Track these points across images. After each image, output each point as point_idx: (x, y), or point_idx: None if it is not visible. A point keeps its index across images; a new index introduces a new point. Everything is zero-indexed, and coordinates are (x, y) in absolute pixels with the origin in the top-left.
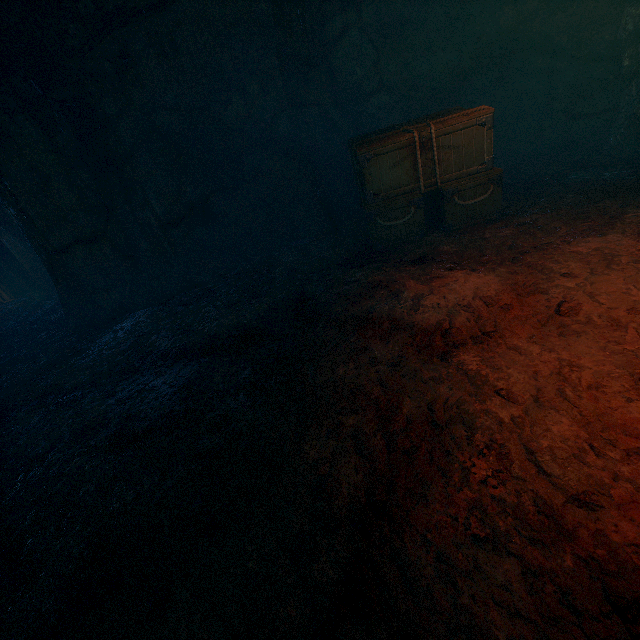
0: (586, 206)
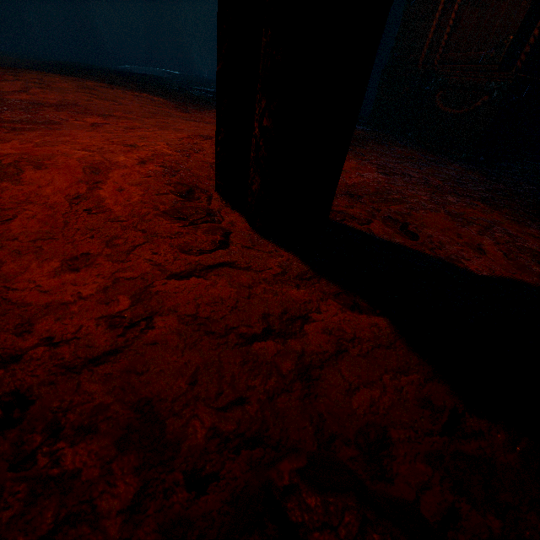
0: (535, 202)
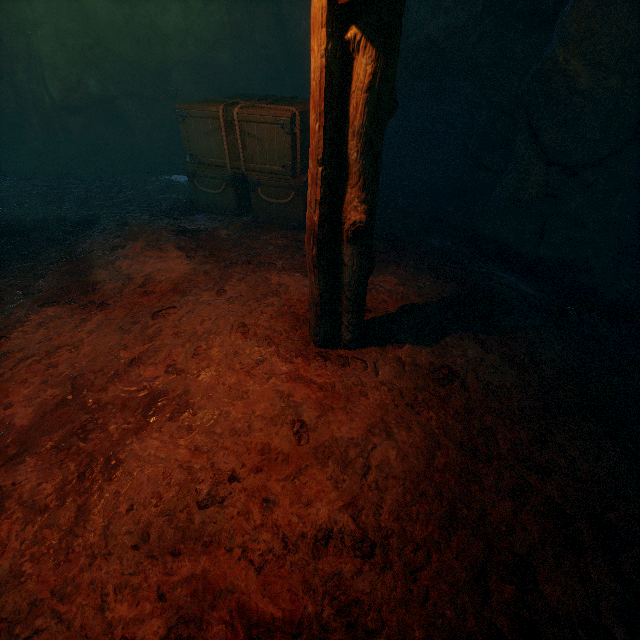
0: None
